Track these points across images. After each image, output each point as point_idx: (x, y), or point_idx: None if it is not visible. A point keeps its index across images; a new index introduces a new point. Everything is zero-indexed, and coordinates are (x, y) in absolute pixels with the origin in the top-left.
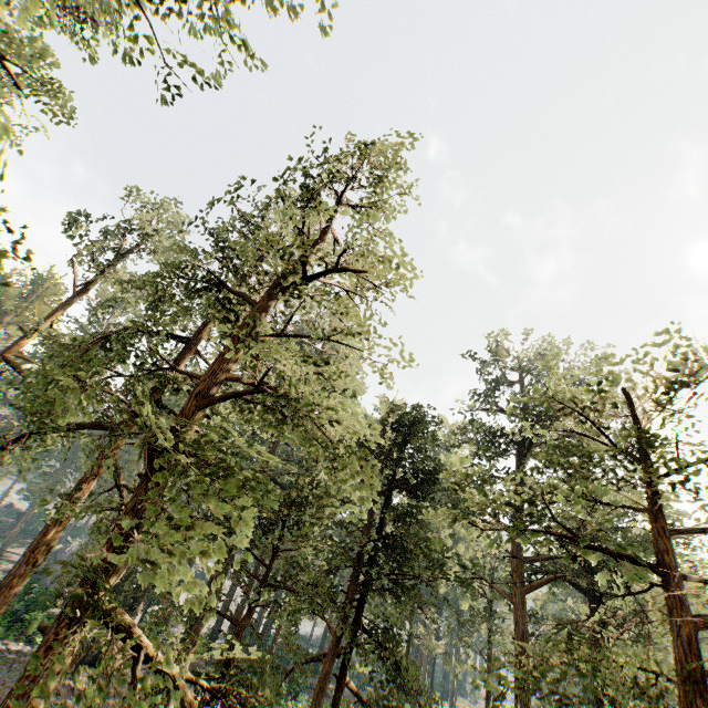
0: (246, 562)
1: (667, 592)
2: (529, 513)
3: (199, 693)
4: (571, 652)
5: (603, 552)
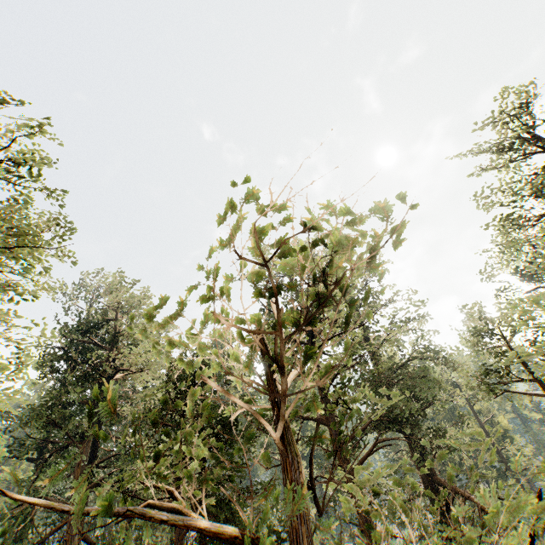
0: None
1: None
2: None
3: None
4: None
5: None
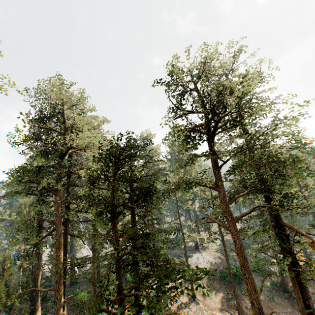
0: None
1: None
2: None
3: None
4: None
5: None
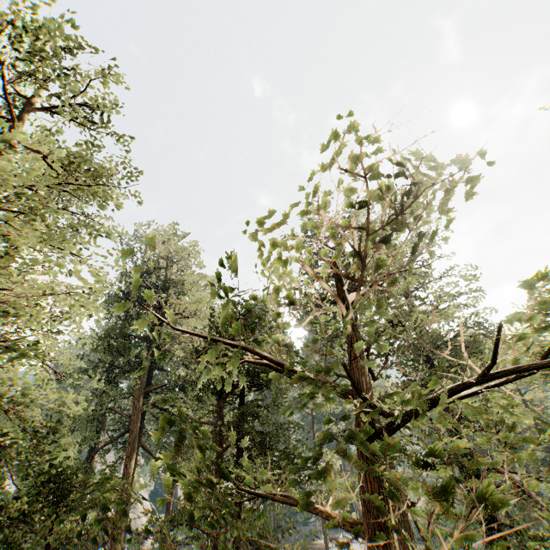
0: None
1: None
2: None
3: None
4: None
5: None
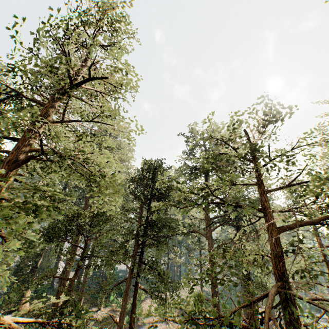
0: (68, 249)
1: (267, 219)
2: (202, 195)
3: (40, 324)
4: (225, 257)
5: (238, 207)
